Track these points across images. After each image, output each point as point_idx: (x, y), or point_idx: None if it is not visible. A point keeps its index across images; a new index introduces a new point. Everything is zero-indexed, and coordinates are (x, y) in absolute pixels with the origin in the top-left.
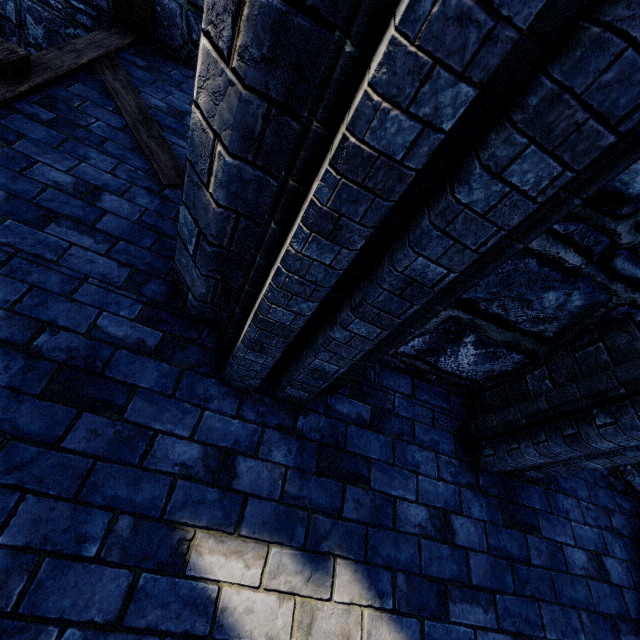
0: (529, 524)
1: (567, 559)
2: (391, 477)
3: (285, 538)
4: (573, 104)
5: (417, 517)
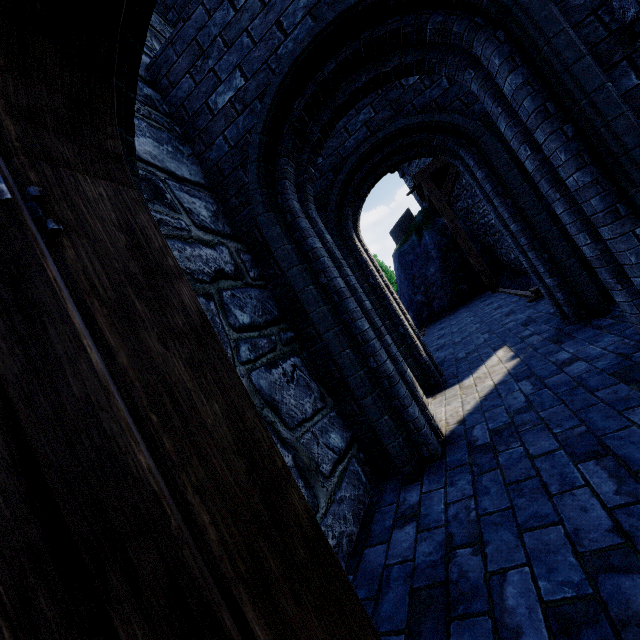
0: (637, 380)
1: (637, 408)
2: (574, 344)
3: (516, 351)
4: (489, 195)
5: (561, 357)
